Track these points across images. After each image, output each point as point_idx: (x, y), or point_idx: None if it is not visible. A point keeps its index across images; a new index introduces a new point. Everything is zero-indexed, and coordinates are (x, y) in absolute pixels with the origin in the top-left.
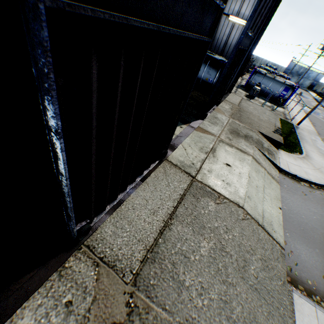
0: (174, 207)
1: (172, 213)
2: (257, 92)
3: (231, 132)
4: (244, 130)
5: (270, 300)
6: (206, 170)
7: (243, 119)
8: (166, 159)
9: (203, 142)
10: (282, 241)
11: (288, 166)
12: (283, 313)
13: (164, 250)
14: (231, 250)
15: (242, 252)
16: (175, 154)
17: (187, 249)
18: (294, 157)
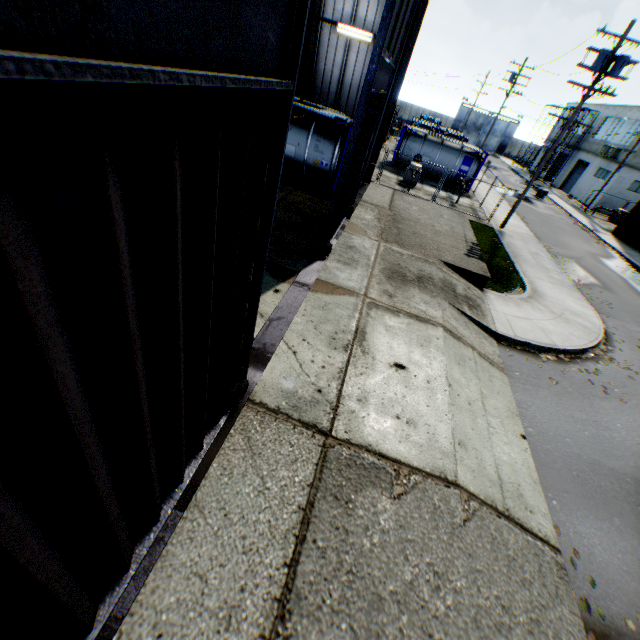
0: (289, 563)
1: (285, 591)
2: (419, 173)
3: (388, 277)
4: (413, 264)
5: None
6: (353, 401)
7: (407, 239)
8: (248, 399)
9: (334, 318)
10: (550, 529)
11: (510, 325)
12: None
13: None
14: None
15: (488, 639)
16: (272, 376)
17: None
18: (515, 300)
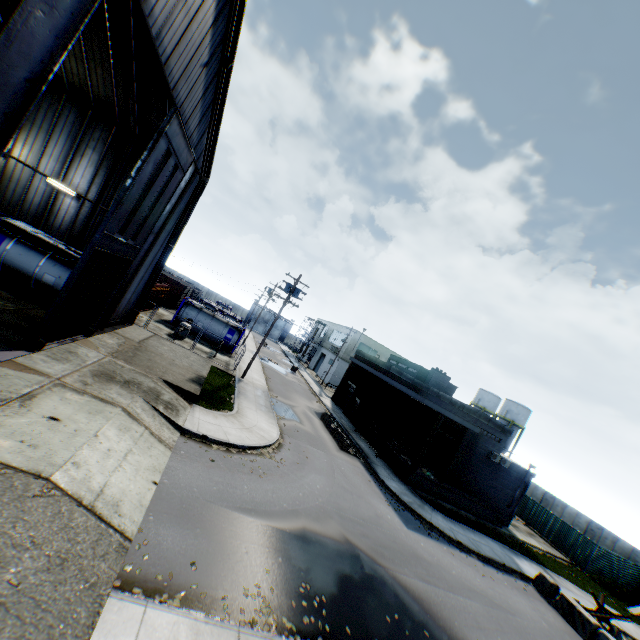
0: None
1: None
2: (188, 330)
3: (96, 375)
4: (130, 374)
5: (35, 617)
6: None
7: (138, 361)
8: None
9: (10, 383)
10: (134, 529)
11: (199, 425)
12: (62, 632)
13: None
14: None
15: None
16: None
17: None
18: (217, 414)
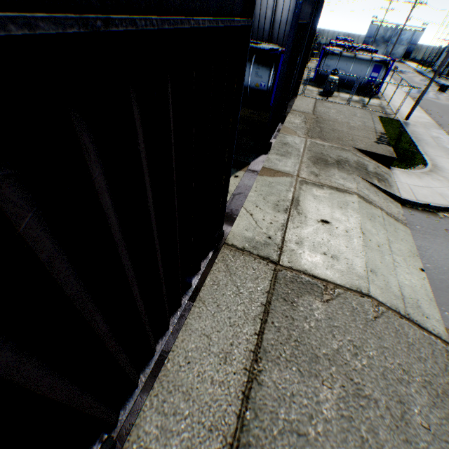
0: (258, 333)
1: (256, 347)
2: (336, 84)
3: (314, 163)
4: (332, 152)
5: None
6: (293, 243)
7: (327, 134)
8: (224, 242)
9: (276, 192)
10: (442, 330)
11: (412, 192)
12: None
13: (259, 435)
14: (373, 390)
15: (392, 386)
16: (238, 229)
17: (298, 417)
18: (417, 173)
